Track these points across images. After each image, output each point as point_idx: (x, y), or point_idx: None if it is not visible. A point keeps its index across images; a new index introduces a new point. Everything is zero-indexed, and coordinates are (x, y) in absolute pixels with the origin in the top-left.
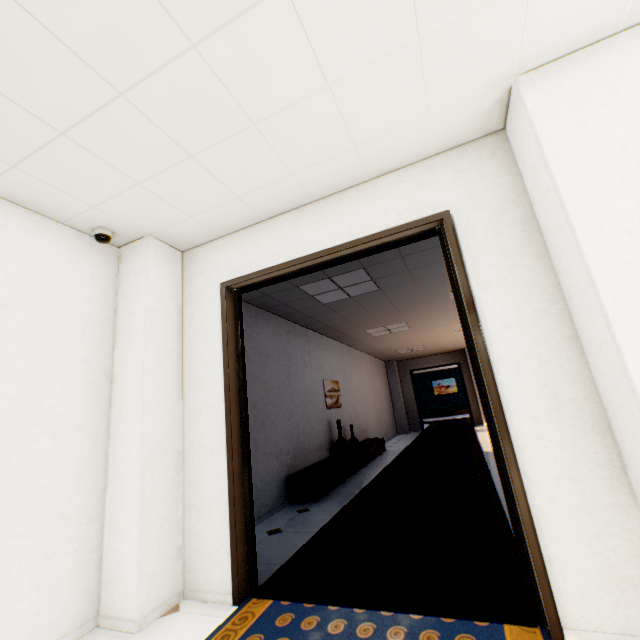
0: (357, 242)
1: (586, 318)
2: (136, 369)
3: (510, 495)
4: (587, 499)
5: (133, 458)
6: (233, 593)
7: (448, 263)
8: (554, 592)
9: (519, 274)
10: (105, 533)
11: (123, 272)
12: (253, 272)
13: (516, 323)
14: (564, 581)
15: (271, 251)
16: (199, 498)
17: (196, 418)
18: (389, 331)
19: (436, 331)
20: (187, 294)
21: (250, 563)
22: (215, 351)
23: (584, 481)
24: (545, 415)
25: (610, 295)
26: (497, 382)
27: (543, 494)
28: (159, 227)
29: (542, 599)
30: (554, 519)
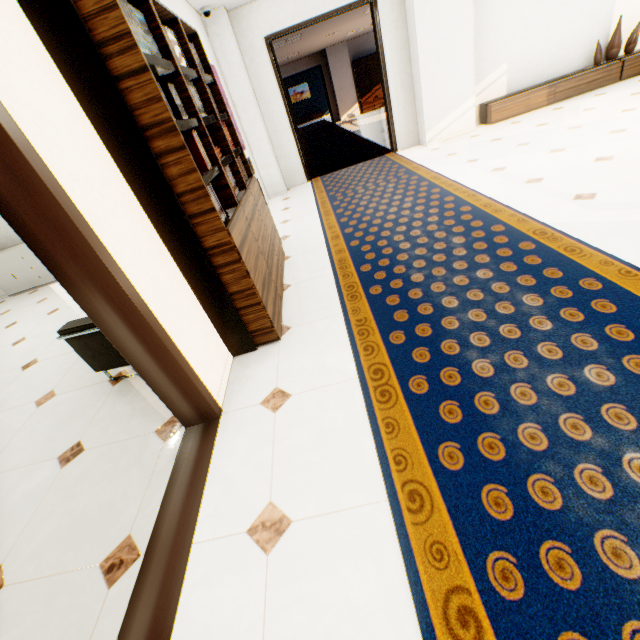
0: (337, 12)
1: (414, 53)
2: (248, 98)
3: (388, 119)
4: (406, 114)
5: (263, 139)
6: (307, 179)
7: (373, 24)
8: (396, 141)
9: (397, 32)
10: (260, 171)
11: (212, 36)
12: (284, 30)
13: (395, 55)
14: (399, 138)
15: (291, 15)
16: (283, 153)
17: (271, 120)
18: (286, 44)
19: (316, 38)
20: (242, 46)
21: (308, 170)
22: (272, 82)
23: (406, 109)
24: (399, 90)
25: (420, 47)
26: (388, 80)
27: (397, 115)
28: (232, 1)
29: (394, 144)
30: (398, 122)
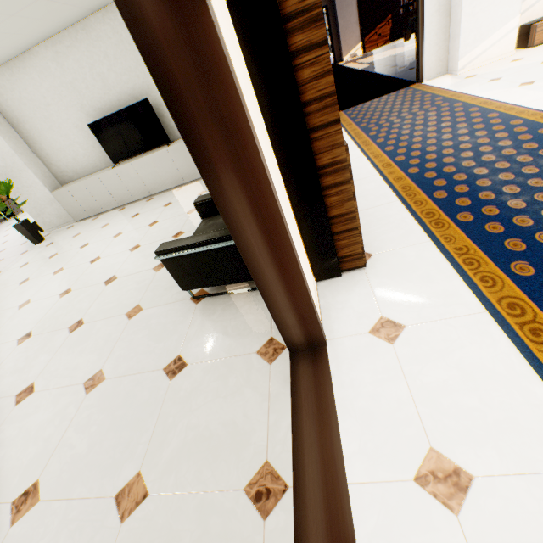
0: None
1: None
2: None
3: (418, 48)
4: (438, 41)
5: None
6: None
7: None
8: (423, 71)
9: None
10: None
11: None
12: None
13: None
14: (426, 67)
15: None
16: None
17: None
18: None
19: None
20: None
21: None
22: None
23: (439, 35)
24: (435, 14)
25: None
26: (424, 4)
27: (427, 43)
28: None
29: (421, 74)
30: (428, 50)
